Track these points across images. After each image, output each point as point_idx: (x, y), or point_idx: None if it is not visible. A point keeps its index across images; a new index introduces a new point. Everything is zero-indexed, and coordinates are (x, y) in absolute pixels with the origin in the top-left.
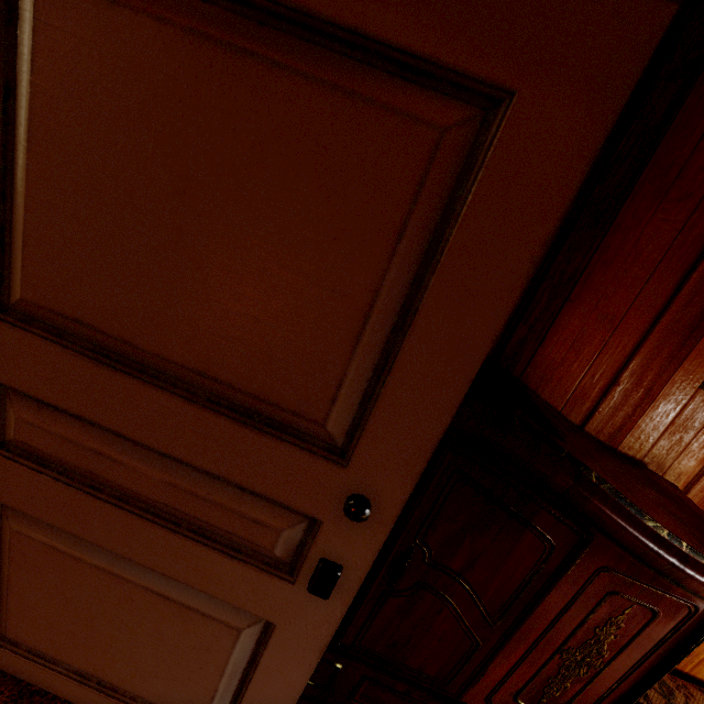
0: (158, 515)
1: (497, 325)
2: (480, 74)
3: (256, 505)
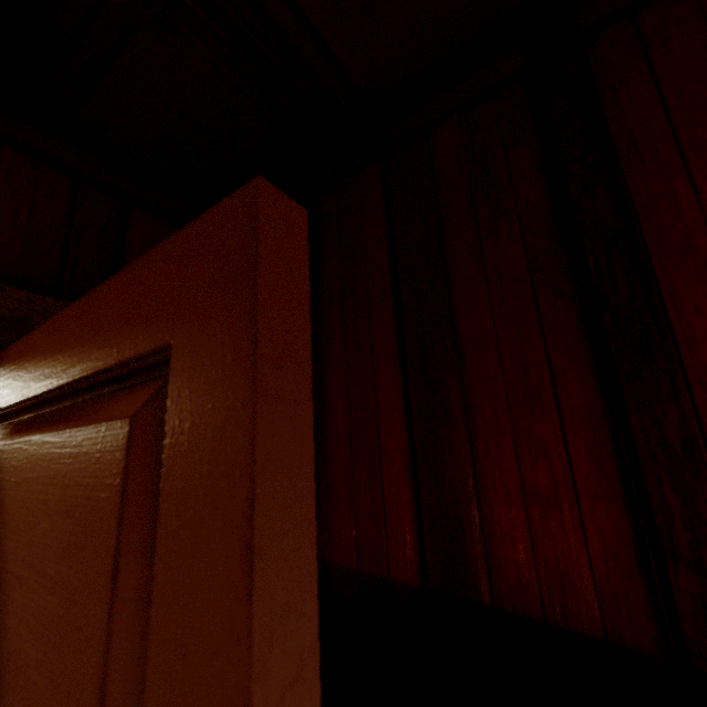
0: None
1: None
2: (145, 350)
3: None
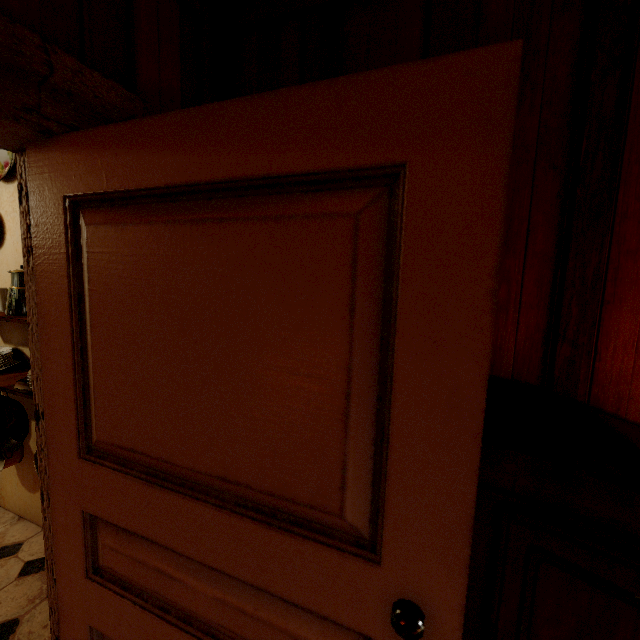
0: (219, 637)
1: (482, 368)
2: (370, 163)
3: (303, 620)
